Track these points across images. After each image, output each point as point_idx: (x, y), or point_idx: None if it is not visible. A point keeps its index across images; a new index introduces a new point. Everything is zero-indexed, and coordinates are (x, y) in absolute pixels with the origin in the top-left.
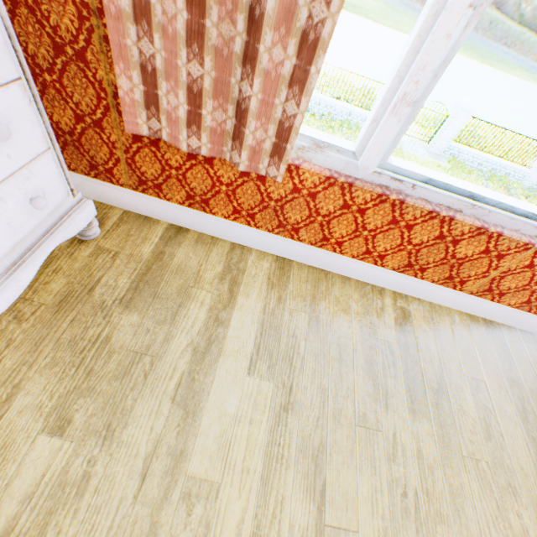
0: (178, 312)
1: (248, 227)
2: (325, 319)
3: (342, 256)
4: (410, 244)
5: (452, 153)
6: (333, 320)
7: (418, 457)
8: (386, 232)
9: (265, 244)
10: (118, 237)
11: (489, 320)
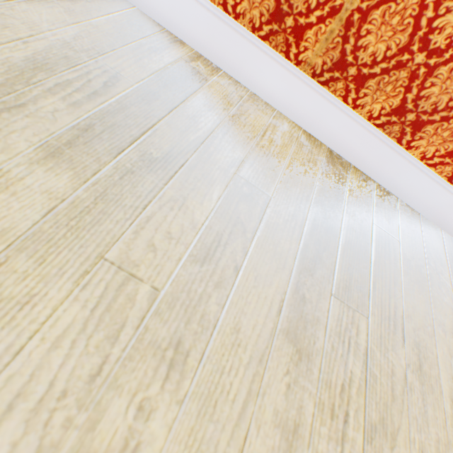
0: None
1: None
2: None
3: None
4: None
5: None
6: (28, 2)
7: None
8: None
9: None
10: None
11: (339, 156)
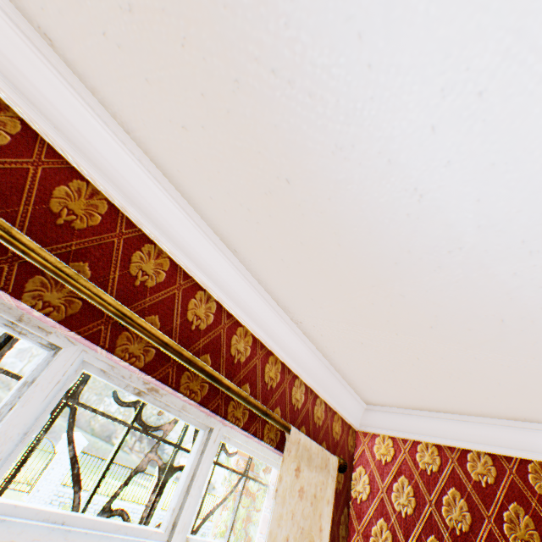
0: None
1: None
2: None
3: None
4: None
5: (64, 501)
6: None
7: None
8: None
9: None
10: None
11: None
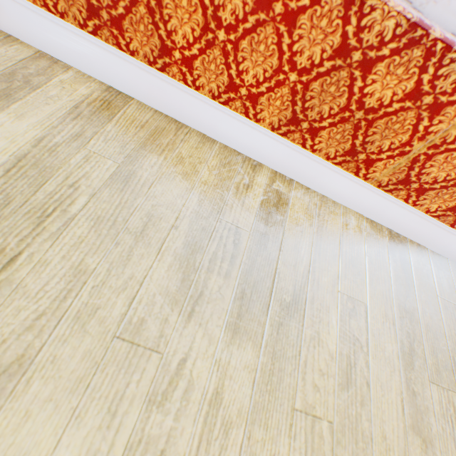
0: None
1: (49, 15)
2: (145, 177)
3: (199, 94)
4: (294, 69)
5: None
6: (159, 182)
7: (211, 404)
8: (254, 33)
9: (86, 59)
10: None
11: (396, 233)
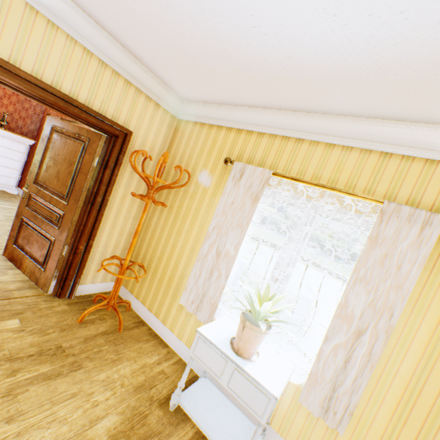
0: (4, 202)
1: None
2: None
3: None
4: None
5: None
6: None
7: None
8: None
9: None
10: (16, 199)
11: None
